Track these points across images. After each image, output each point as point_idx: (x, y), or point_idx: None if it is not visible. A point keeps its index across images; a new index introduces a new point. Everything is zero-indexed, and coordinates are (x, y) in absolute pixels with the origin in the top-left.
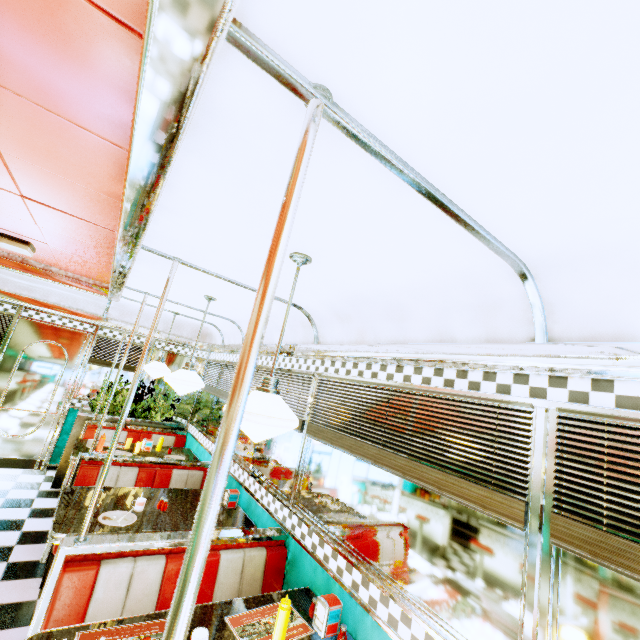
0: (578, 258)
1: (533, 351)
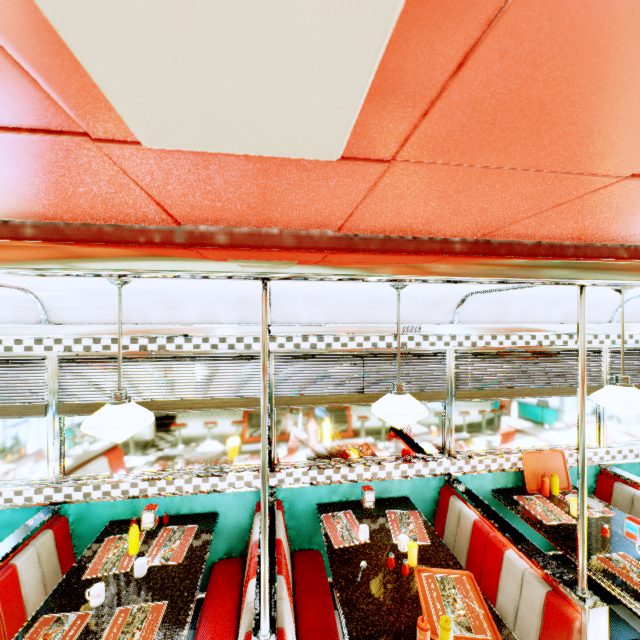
0: (292, 292)
1: None
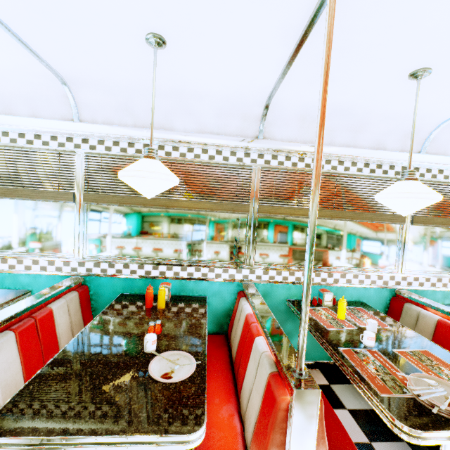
0: None
1: (422, 157)
